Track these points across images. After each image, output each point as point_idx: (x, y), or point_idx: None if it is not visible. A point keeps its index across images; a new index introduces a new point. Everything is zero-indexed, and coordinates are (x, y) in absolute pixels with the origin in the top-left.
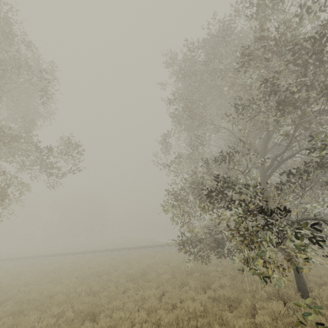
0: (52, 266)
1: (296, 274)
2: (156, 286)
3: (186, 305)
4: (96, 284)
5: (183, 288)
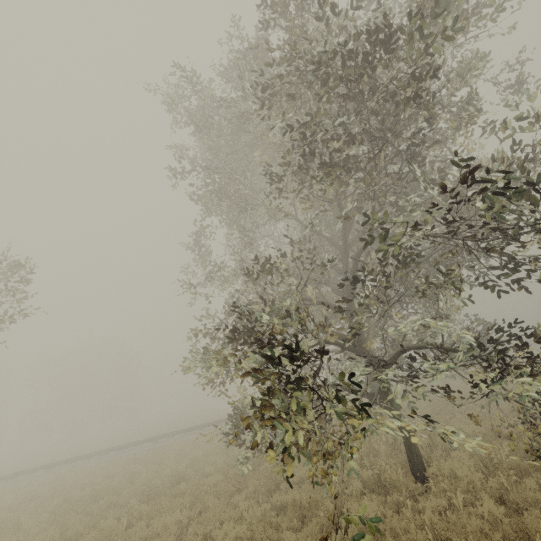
0: (14, 495)
1: (406, 441)
2: (190, 502)
3: (223, 534)
4: (83, 518)
5: (234, 498)
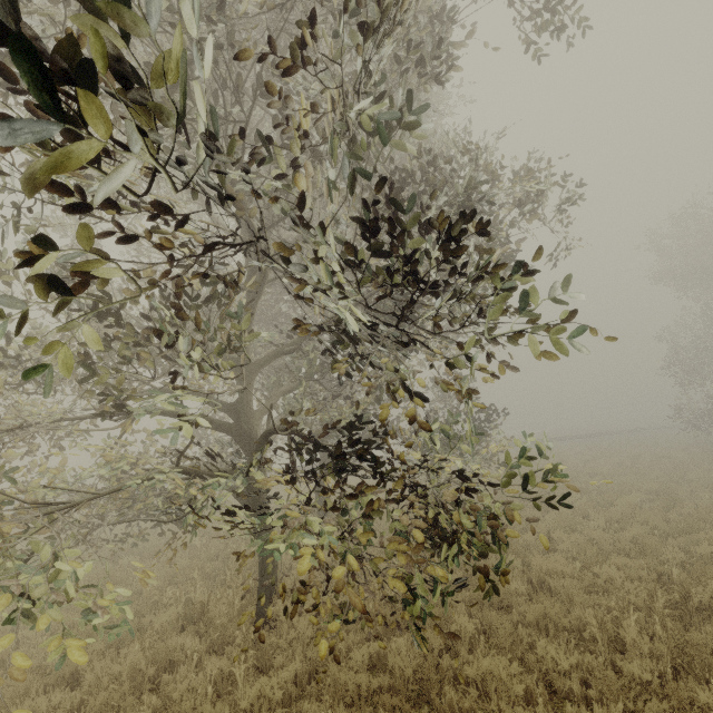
0: None
1: (261, 564)
2: None
3: None
4: None
5: None
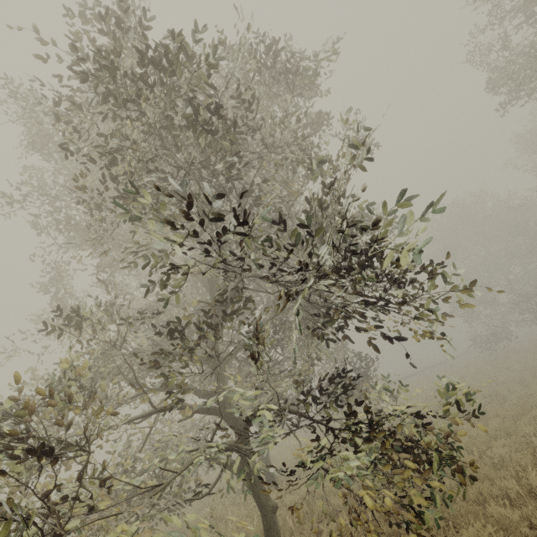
0: None
1: (265, 523)
2: None
3: None
4: None
5: None
